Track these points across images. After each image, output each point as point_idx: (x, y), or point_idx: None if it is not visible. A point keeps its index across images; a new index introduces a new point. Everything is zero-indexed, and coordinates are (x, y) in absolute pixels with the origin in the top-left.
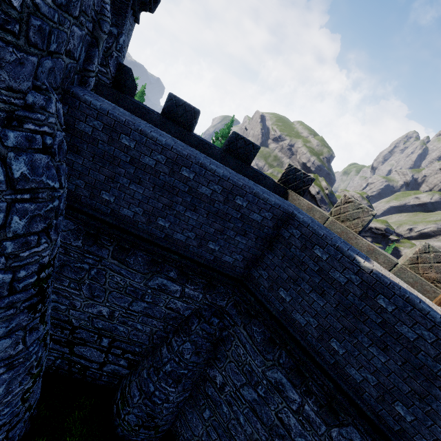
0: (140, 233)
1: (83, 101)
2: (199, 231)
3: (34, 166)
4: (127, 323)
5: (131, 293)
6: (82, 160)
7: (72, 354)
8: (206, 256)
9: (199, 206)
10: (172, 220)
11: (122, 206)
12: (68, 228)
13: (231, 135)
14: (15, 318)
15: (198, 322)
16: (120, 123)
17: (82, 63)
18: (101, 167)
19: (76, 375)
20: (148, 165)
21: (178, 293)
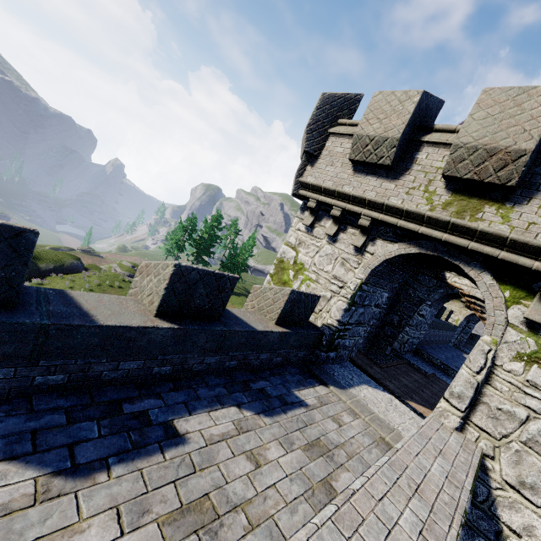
0: None
1: None
2: None
3: None
4: None
5: None
6: None
7: None
8: None
9: None
10: None
11: None
12: None
13: None
14: None
15: None
16: None
17: None
18: None
19: None
20: None
21: None
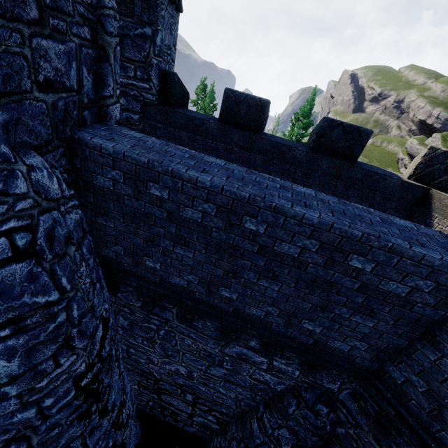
0: (200, 305)
1: (92, 147)
2: (284, 305)
3: (3, 288)
4: (208, 385)
5: (206, 358)
6: (113, 222)
7: (160, 400)
8: (300, 338)
9: (280, 271)
10: (240, 291)
11: (171, 273)
12: (127, 289)
13: (320, 124)
14: (63, 434)
15: (297, 404)
16: (143, 167)
17: (92, 91)
18: (135, 229)
19: (169, 417)
20: (192, 220)
21: (265, 365)
